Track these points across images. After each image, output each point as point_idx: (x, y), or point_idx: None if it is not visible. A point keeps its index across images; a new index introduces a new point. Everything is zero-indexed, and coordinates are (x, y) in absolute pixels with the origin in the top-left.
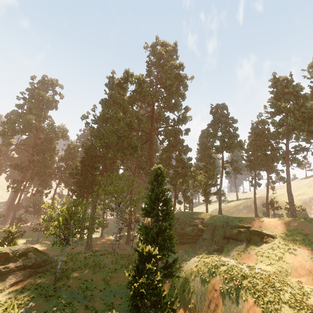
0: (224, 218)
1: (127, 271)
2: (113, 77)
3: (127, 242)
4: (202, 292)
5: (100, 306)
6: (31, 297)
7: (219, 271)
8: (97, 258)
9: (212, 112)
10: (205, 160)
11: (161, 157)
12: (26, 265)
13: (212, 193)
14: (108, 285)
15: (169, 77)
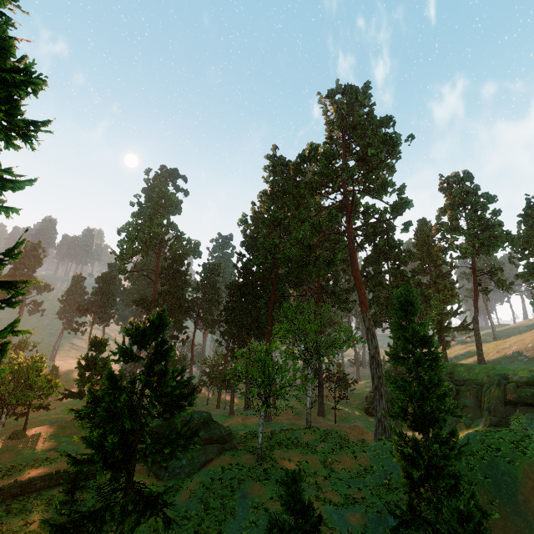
0: (496, 370)
1: (353, 452)
2: (274, 155)
3: (320, 412)
4: (507, 483)
5: (336, 498)
6: (239, 479)
7: (533, 450)
8: (291, 435)
9: (442, 188)
10: (430, 271)
11: (362, 272)
12: (212, 438)
13: (454, 329)
14: (332, 471)
15: (370, 143)
